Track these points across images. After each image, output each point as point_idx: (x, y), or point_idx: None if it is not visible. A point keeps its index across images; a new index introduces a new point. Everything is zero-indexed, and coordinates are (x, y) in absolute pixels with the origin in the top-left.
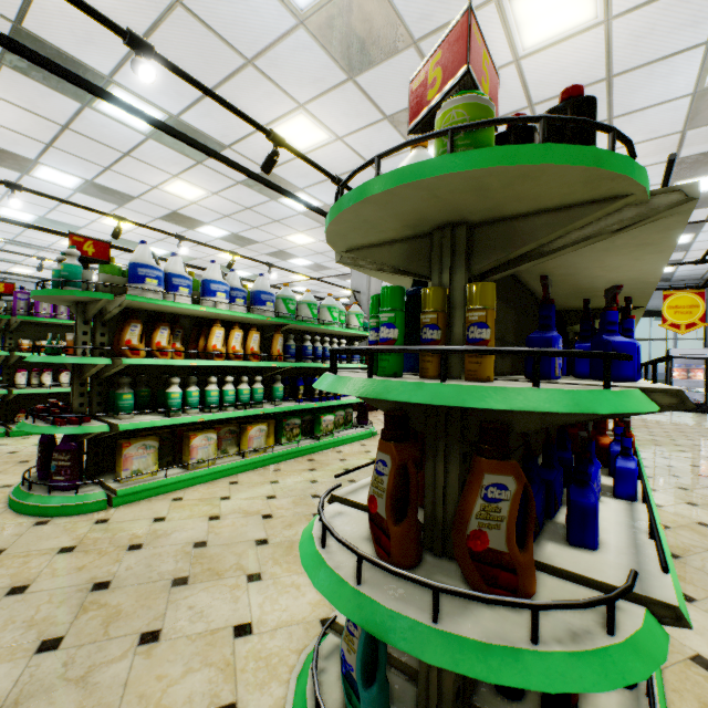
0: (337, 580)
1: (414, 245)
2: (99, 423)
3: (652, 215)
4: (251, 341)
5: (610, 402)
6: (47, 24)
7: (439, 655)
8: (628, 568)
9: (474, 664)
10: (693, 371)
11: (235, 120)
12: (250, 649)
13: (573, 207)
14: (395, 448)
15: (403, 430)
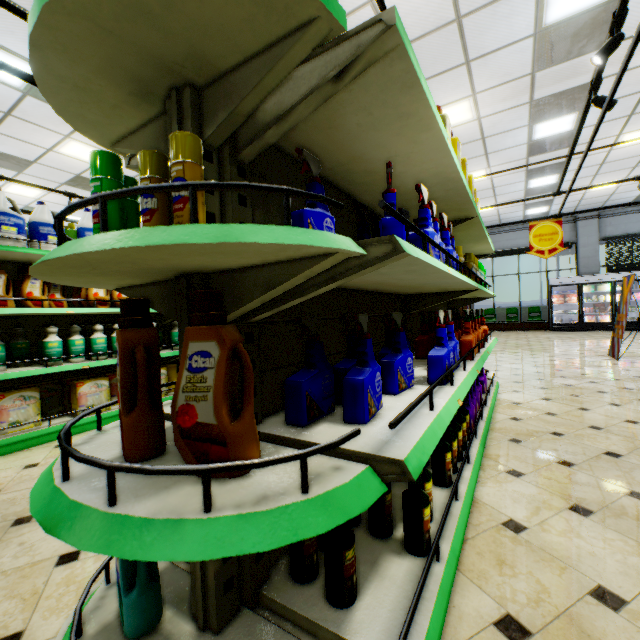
0: (49, 480)
1: (161, 123)
2: None
3: (360, 52)
4: None
5: (273, 234)
6: None
7: (96, 539)
8: (385, 435)
9: (127, 543)
10: (568, 296)
11: None
12: (67, 576)
13: (275, 45)
14: (121, 333)
15: (138, 316)
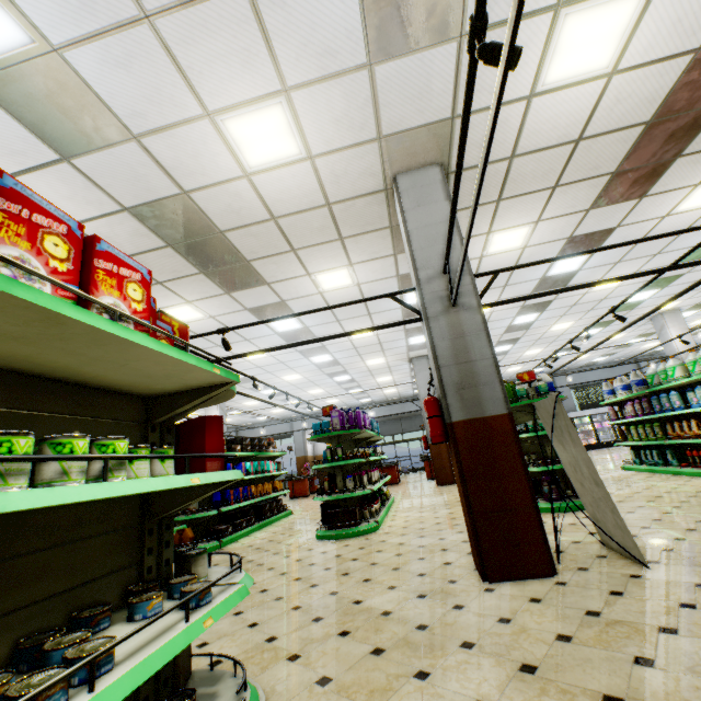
0: None
1: None
2: None
3: None
4: None
5: None
6: None
7: None
8: None
9: None
10: None
11: None
12: None
13: None
14: None
15: None
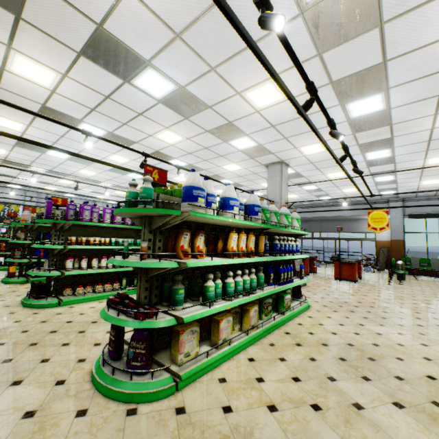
0: None
1: None
2: (165, 315)
3: None
4: (250, 242)
5: None
6: (119, 25)
7: None
8: None
9: None
10: None
11: (222, 88)
12: None
13: None
14: None
15: None
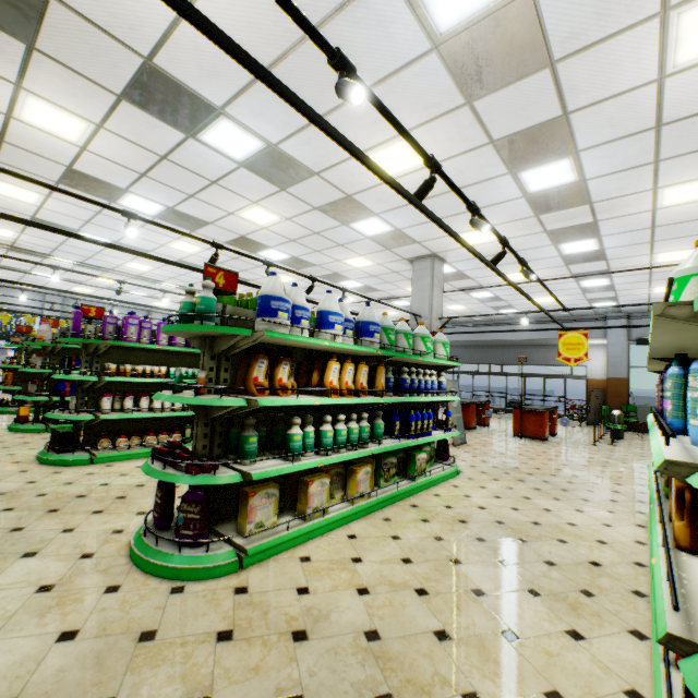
0: None
1: None
2: (228, 470)
3: None
4: (361, 375)
5: None
6: (176, 59)
7: None
8: None
9: None
10: None
11: (332, 147)
12: None
13: None
14: None
15: None
